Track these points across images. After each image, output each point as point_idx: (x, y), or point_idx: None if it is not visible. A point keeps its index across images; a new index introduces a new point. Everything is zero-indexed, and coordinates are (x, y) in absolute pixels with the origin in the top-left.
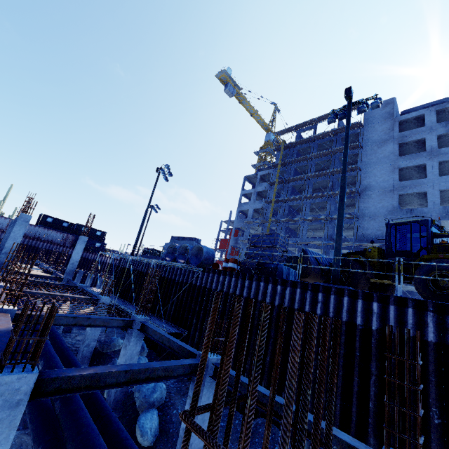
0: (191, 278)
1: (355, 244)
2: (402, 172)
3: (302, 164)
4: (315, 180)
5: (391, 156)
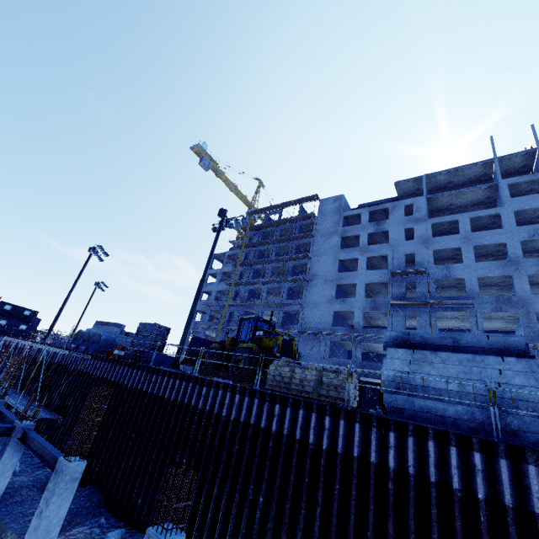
0: (81, 365)
1: (297, 331)
2: (345, 264)
3: (265, 247)
4: (274, 265)
5: (335, 248)
